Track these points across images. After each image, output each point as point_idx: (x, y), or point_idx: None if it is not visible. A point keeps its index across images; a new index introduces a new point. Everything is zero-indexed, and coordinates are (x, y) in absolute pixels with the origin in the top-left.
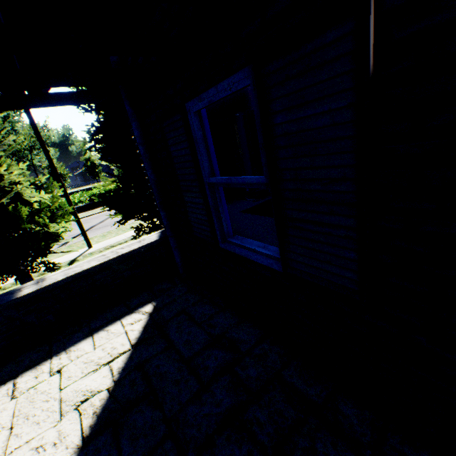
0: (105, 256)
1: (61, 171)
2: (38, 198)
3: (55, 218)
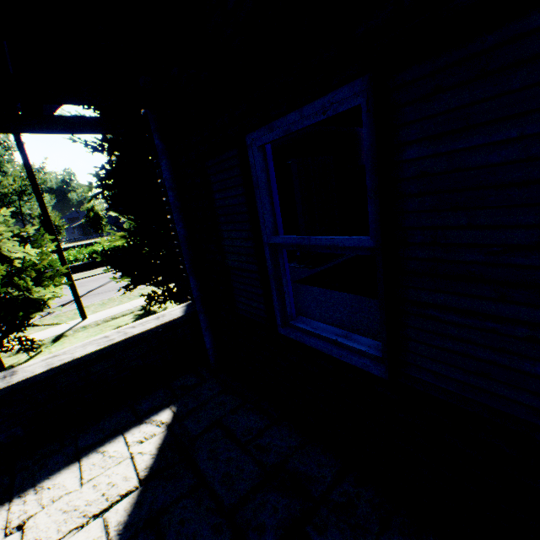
0: (107, 338)
1: (56, 221)
2: (22, 254)
3: (41, 280)
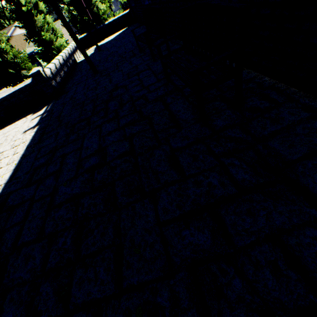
0: (118, 16)
1: None
2: (103, 8)
3: (108, 17)
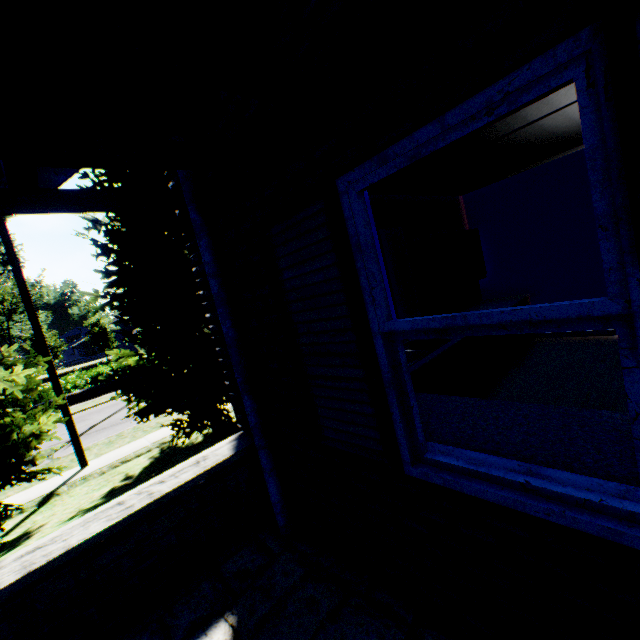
0: (122, 506)
1: (52, 342)
2: (2, 386)
3: (27, 419)
